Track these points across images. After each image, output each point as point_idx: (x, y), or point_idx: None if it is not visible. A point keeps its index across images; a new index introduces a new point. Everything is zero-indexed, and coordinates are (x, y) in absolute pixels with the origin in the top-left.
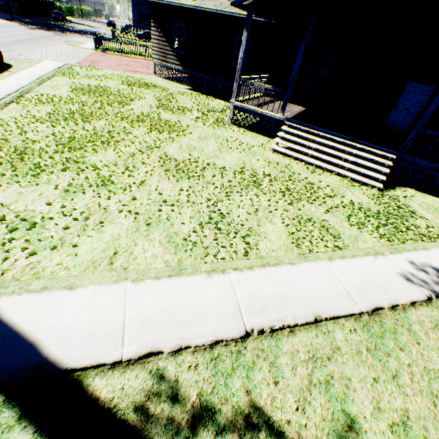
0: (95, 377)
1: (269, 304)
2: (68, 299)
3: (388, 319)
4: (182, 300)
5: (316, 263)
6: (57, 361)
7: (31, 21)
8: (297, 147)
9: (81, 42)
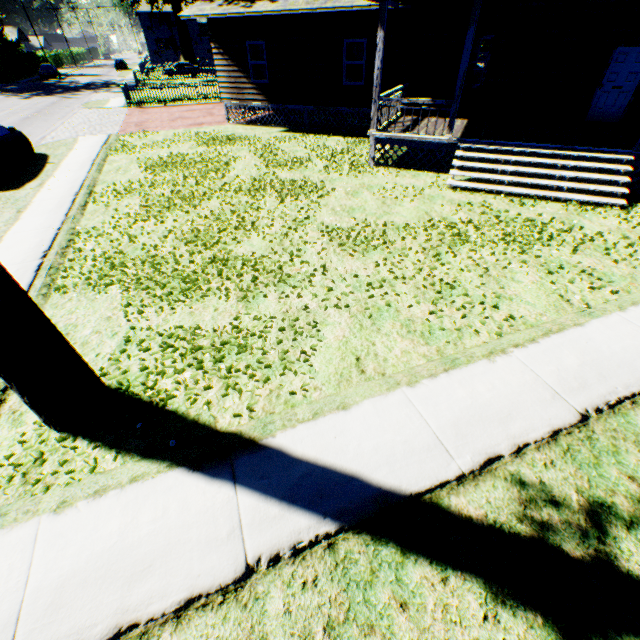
0: (448, 497)
1: (584, 377)
2: (351, 421)
3: None
4: (480, 394)
5: (607, 318)
6: (394, 489)
7: (17, 87)
8: (486, 176)
9: (101, 100)
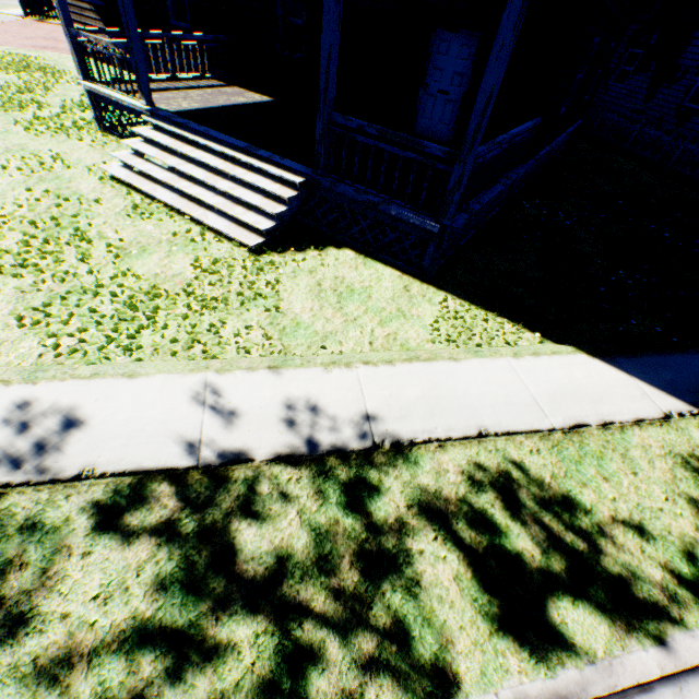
0: None
1: None
2: None
3: None
4: None
5: None
6: None
7: None
8: (145, 167)
9: (18, 5)
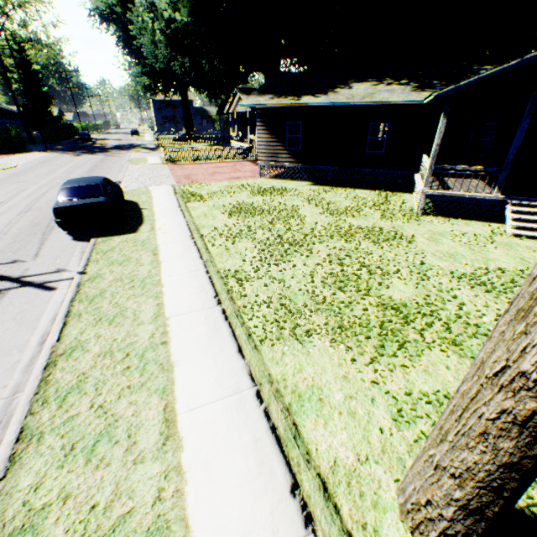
0: None
1: None
2: None
3: None
4: None
5: None
6: None
7: (63, 147)
8: None
9: (140, 158)
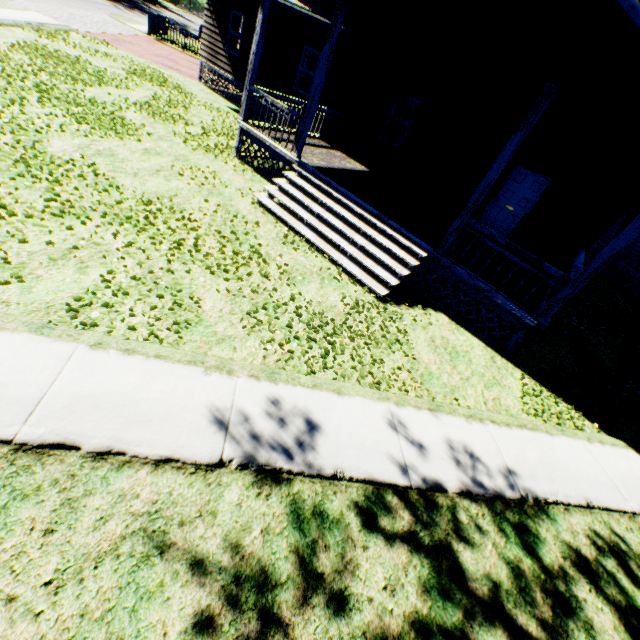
0: None
1: None
2: None
3: (51, 470)
4: None
5: (53, 342)
6: None
7: None
8: (292, 205)
9: (139, 22)
